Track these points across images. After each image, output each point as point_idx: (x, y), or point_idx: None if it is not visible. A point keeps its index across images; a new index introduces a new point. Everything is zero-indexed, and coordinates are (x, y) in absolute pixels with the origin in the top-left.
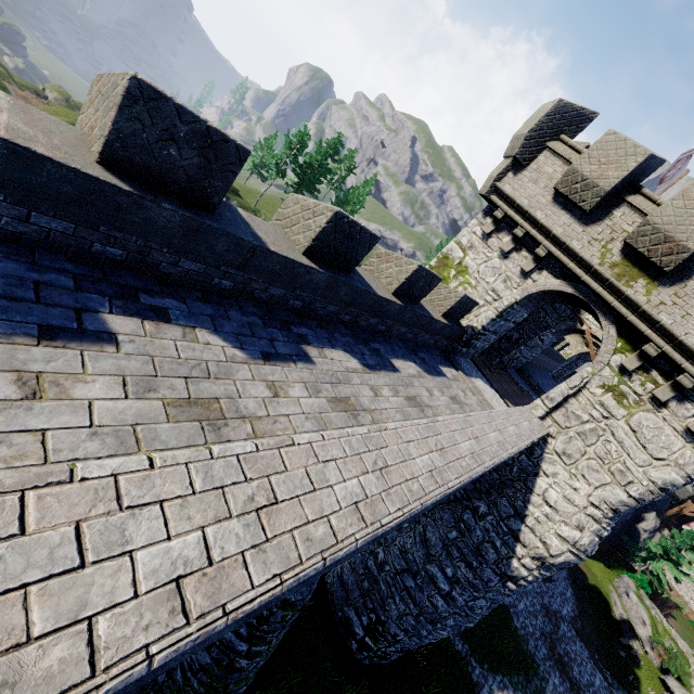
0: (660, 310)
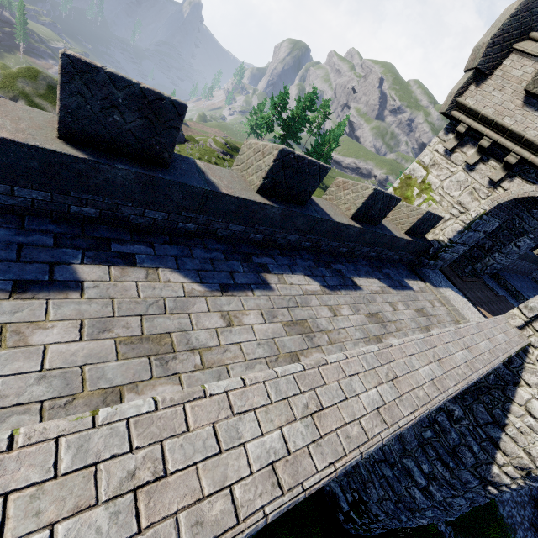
0: None
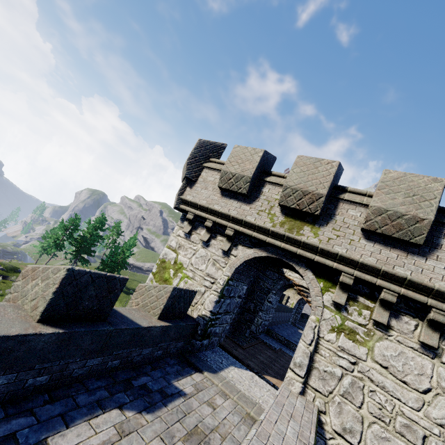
0: (332, 244)
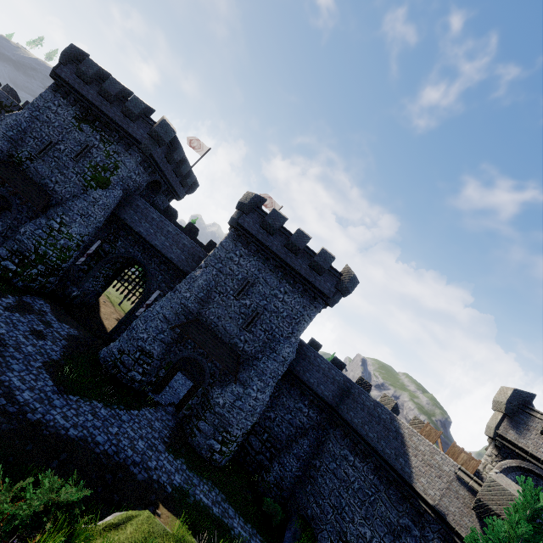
0: None
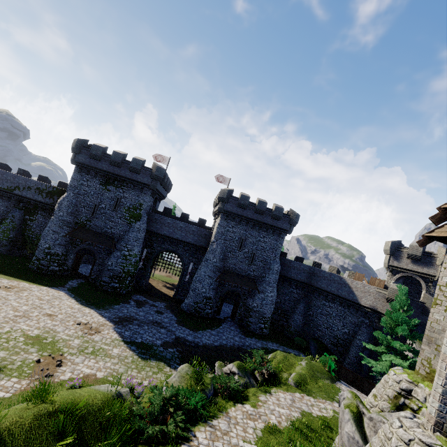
0: None
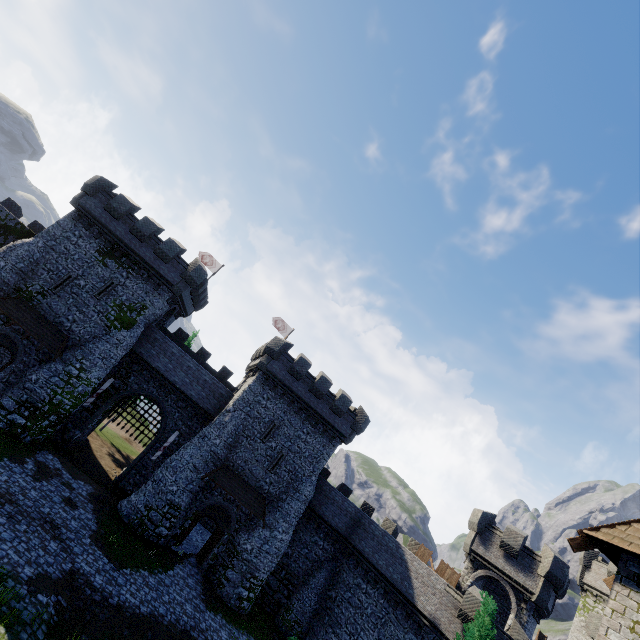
0: None
